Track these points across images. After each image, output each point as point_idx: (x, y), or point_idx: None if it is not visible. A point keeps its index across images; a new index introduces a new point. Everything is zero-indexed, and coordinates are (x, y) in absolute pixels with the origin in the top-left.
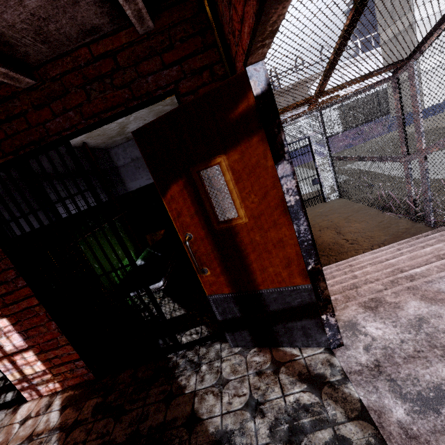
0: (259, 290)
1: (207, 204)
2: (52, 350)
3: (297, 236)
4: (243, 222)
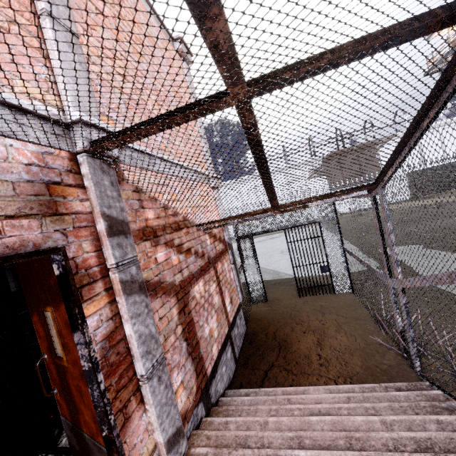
0: (83, 431)
1: (48, 338)
2: None
3: (92, 399)
4: (66, 366)
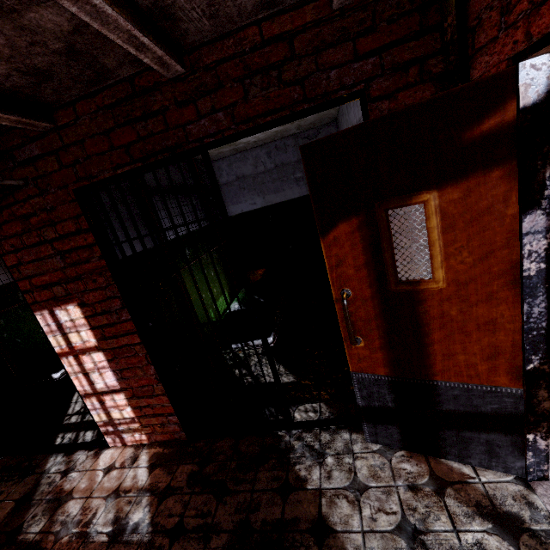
0: (432, 380)
1: (388, 256)
2: (145, 398)
3: (525, 320)
4: (438, 288)
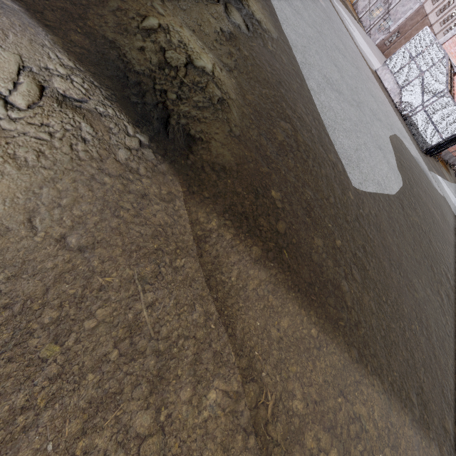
0: None
1: None
2: None
3: None
4: None
